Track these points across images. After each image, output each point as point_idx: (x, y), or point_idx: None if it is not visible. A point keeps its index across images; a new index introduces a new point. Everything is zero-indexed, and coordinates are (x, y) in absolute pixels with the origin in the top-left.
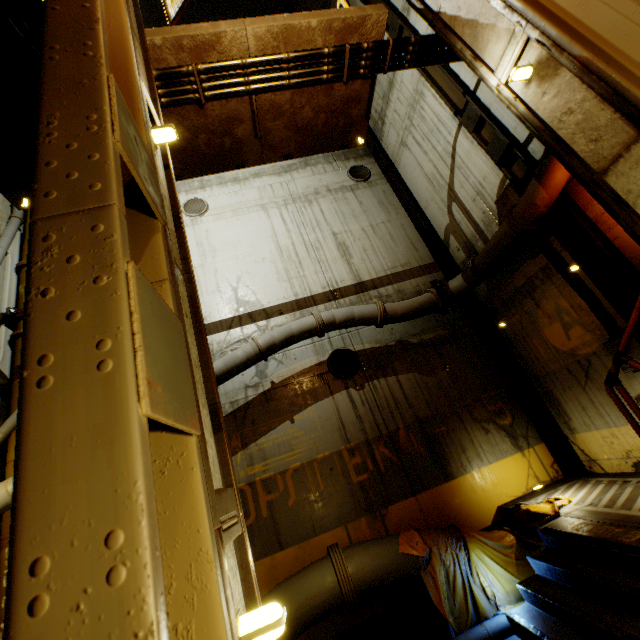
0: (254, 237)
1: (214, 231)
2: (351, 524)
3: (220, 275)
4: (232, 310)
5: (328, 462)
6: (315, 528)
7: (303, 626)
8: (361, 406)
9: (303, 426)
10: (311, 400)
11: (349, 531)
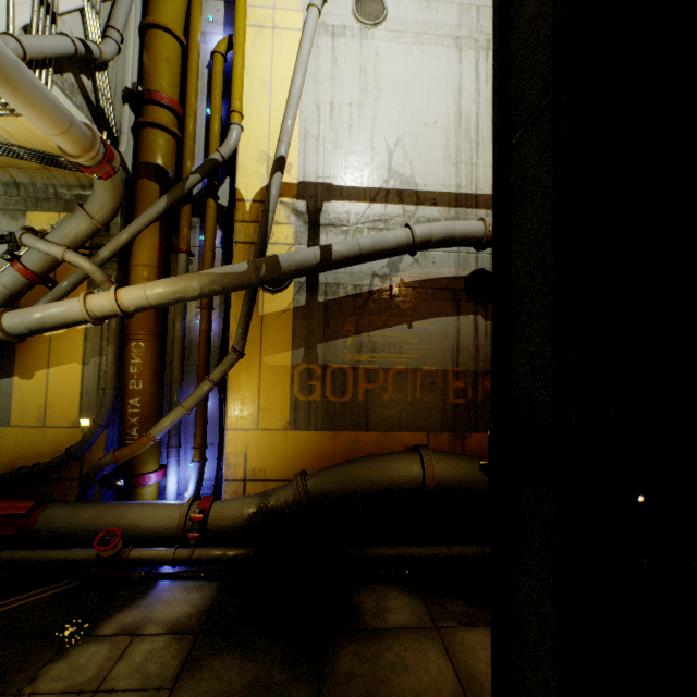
0: (433, 86)
1: (385, 58)
2: (433, 434)
3: (378, 127)
4: (381, 179)
5: (431, 376)
6: (401, 426)
7: (383, 493)
8: (483, 337)
9: (419, 335)
10: (435, 313)
11: (430, 439)
